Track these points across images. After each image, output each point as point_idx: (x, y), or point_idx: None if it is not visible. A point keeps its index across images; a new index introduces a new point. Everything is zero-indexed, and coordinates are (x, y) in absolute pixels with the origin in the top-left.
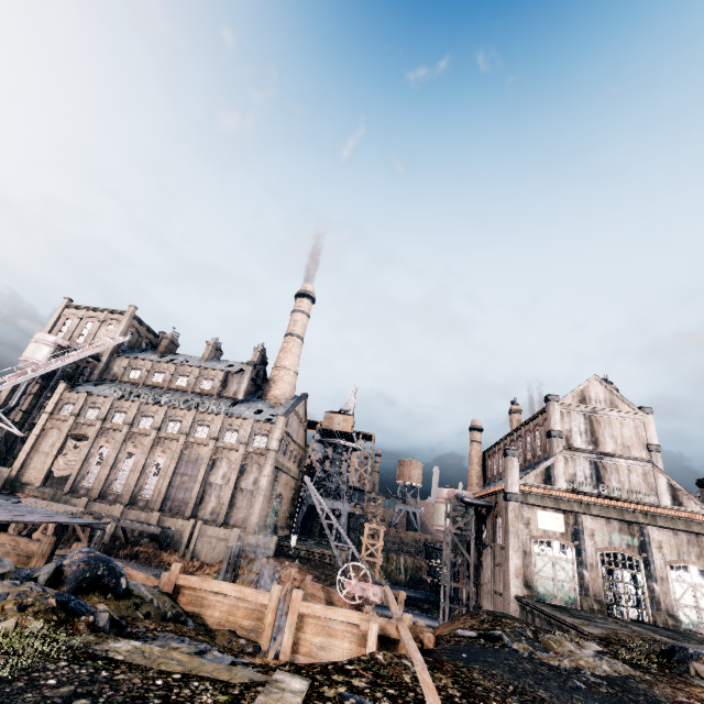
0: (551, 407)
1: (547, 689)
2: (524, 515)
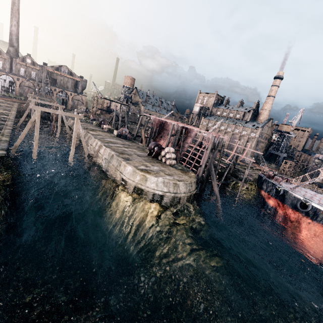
0: None
1: None
2: None
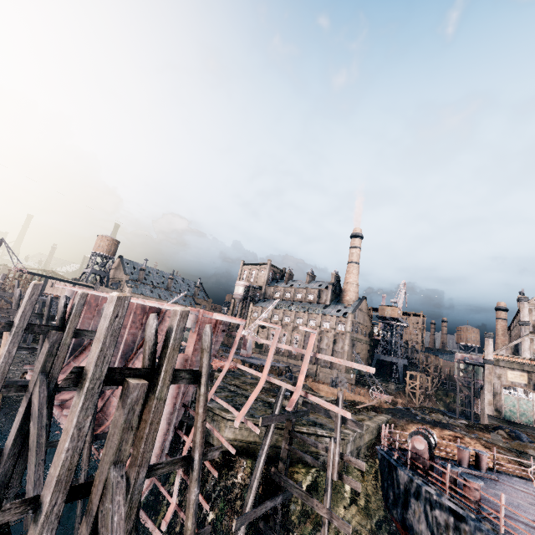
0: (521, 305)
1: (403, 415)
2: (496, 372)
